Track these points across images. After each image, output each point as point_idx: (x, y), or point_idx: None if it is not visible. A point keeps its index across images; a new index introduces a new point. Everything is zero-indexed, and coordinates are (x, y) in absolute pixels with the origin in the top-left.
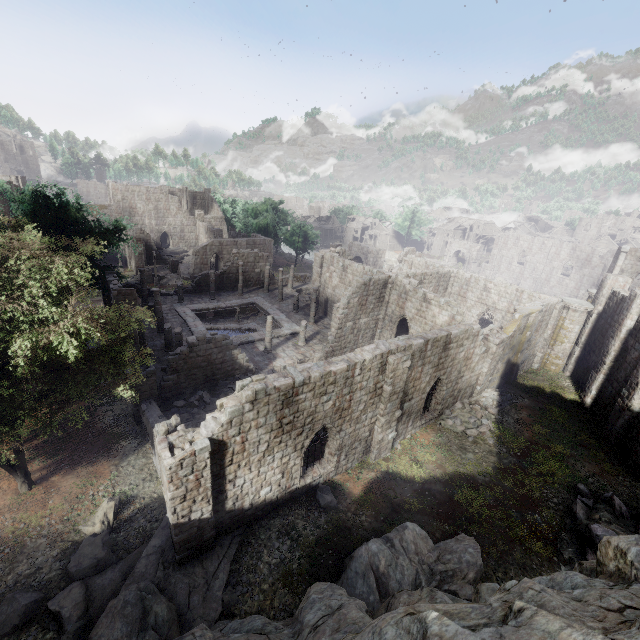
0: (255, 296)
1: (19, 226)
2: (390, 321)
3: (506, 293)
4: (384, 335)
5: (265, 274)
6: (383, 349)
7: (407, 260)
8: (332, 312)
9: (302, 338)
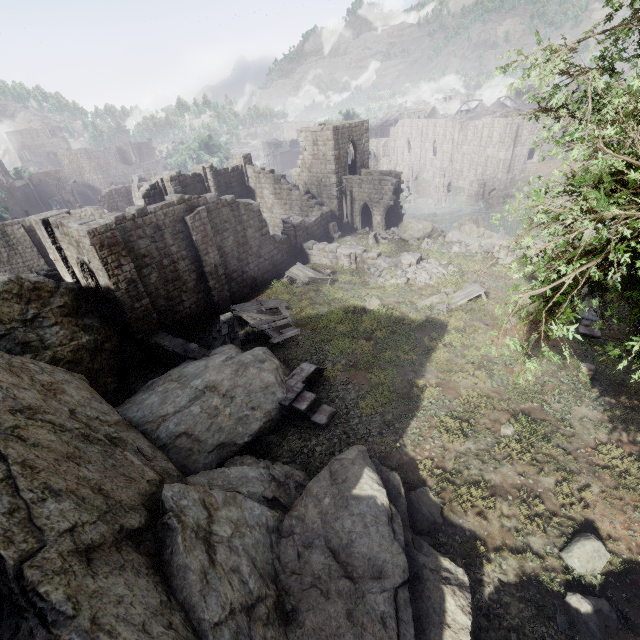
0: None
1: None
2: None
3: None
4: None
5: None
6: None
7: None
8: None
9: None
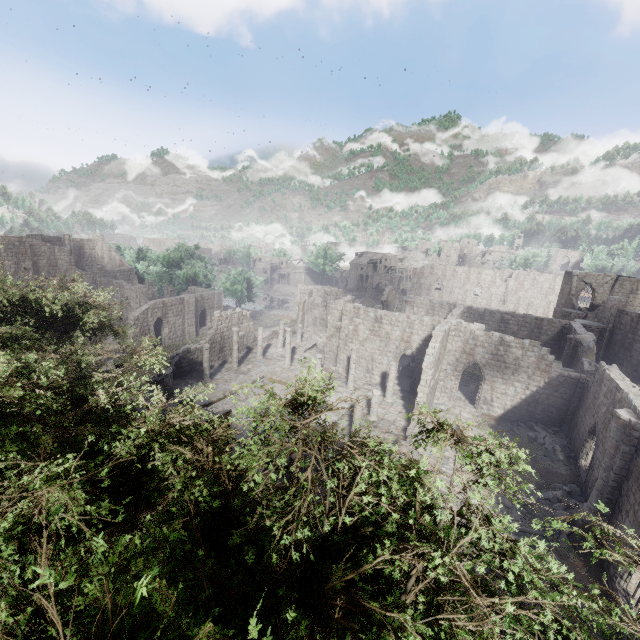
0: (254, 366)
1: (14, 342)
2: (455, 370)
3: (525, 322)
4: (447, 386)
5: (258, 337)
6: None
7: (410, 301)
8: (389, 372)
9: (375, 411)
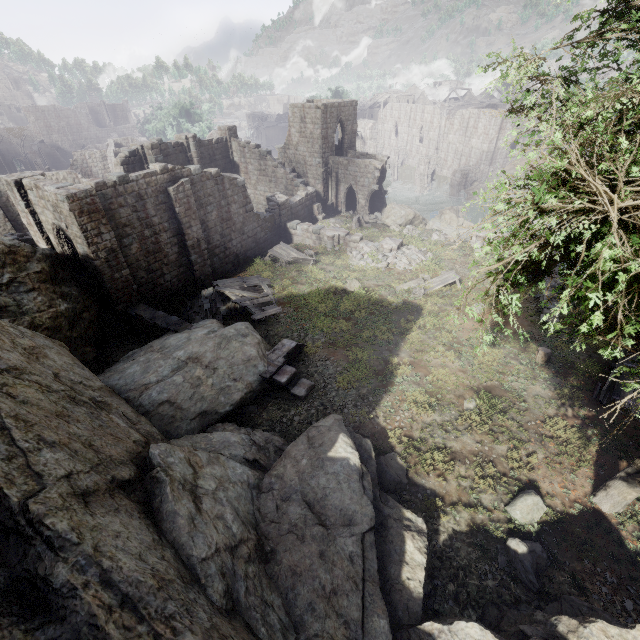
0: None
1: None
2: None
3: None
4: None
5: None
6: None
7: None
8: None
9: None
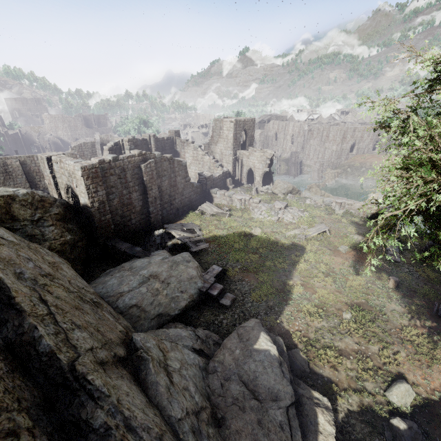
0: None
1: None
2: None
3: None
4: None
5: None
6: (3, 157)
7: None
8: None
9: None
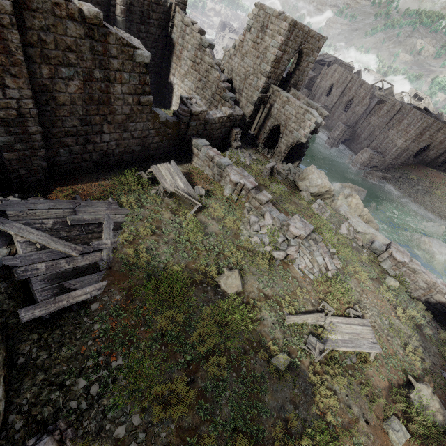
0: None
1: None
2: None
3: None
4: None
5: None
6: None
7: None
8: None
9: None
